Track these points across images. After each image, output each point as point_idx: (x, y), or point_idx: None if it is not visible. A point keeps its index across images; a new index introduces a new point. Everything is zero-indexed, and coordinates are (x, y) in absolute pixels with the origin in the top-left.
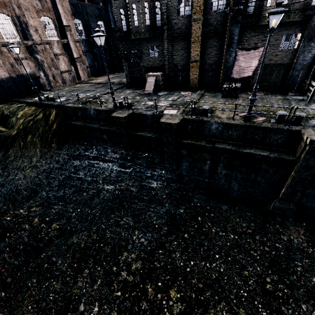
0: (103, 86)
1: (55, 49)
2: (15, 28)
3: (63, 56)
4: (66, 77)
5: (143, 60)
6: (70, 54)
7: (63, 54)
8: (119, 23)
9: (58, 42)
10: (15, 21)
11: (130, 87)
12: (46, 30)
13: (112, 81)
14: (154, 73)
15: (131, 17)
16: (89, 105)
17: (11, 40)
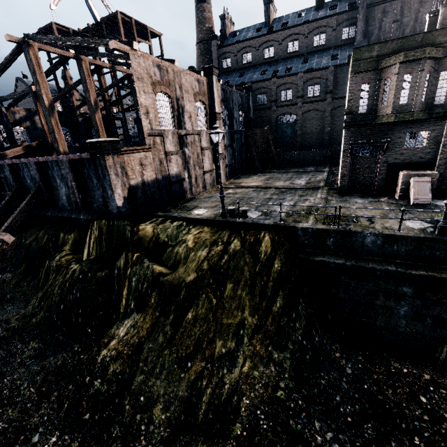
0: (283, 192)
1: (203, 142)
2: (172, 112)
3: (208, 151)
4: (207, 179)
5: (387, 153)
6: (213, 149)
7: (209, 148)
8: (353, 103)
9: (207, 132)
10: (174, 104)
11: (345, 193)
12: (197, 117)
13: (281, 184)
14: (418, 172)
15: (396, 92)
16: (341, 224)
17: (165, 128)
